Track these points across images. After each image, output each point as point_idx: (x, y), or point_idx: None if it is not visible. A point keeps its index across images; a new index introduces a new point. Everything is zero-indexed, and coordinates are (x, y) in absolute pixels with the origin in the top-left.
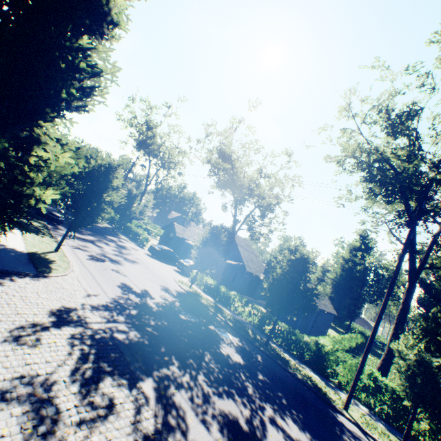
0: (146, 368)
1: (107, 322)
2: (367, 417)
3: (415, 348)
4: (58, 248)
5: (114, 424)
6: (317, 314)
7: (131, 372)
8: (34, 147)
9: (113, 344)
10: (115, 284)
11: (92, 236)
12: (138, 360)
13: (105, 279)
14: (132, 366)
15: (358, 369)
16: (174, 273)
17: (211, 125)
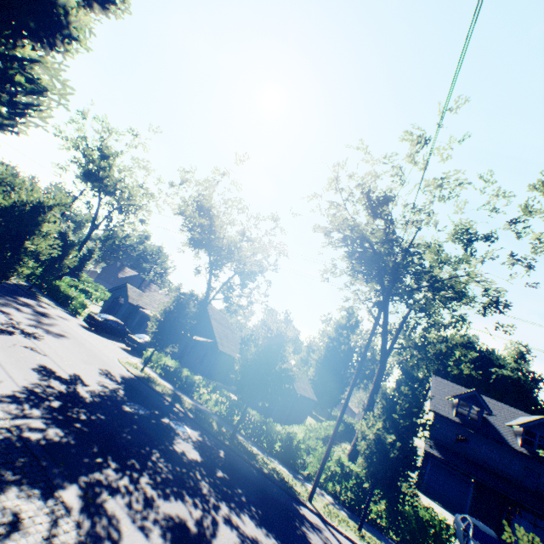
0: (70, 474)
1: (13, 418)
2: (331, 507)
3: (374, 426)
4: None
5: (19, 542)
6: (295, 400)
7: (47, 479)
8: None
9: (22, 446)
10: (29, 367)
11: None
12: (59, 464)
13: (12, 359)
14: (50, 472)
15: (325, 455)
16: (121, 352)
17: (190, 171)
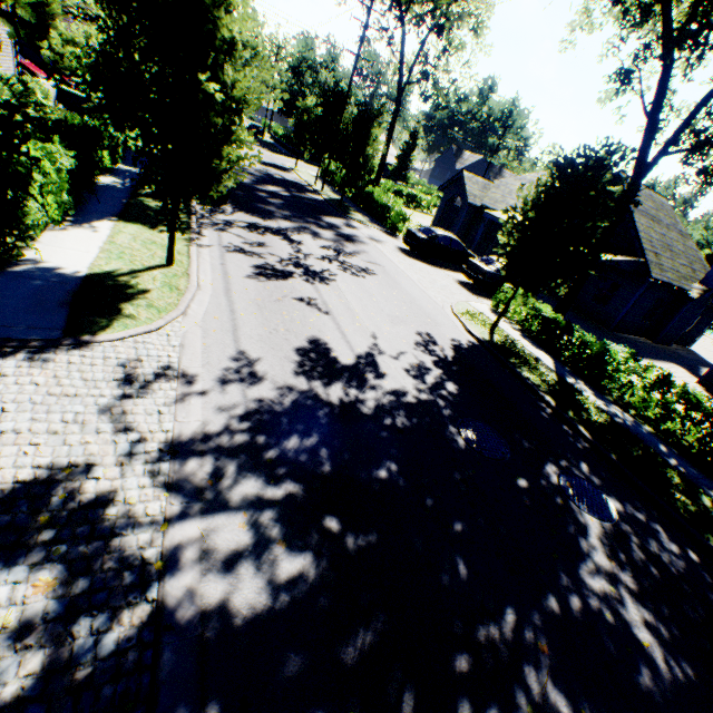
0: None
1: (180, 518)
2: None
3: None
4: (169, 257)
5: None
6: None
7: None
8: None
9: (135, 667)
10: (285, 345)
11: (288, 221)
12: None
13: (263, 330)
14: None
15: None
16: (456, 291)
17: None
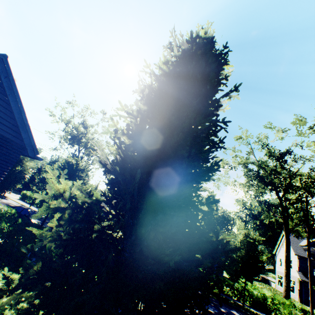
0: None
1: None
2: None
3: None
4: None
5: None
6: None
7: None
8: None
9: None
10: None
11: None
12: None
13: None
14: None
15: (311, 312)
16: None
17: None
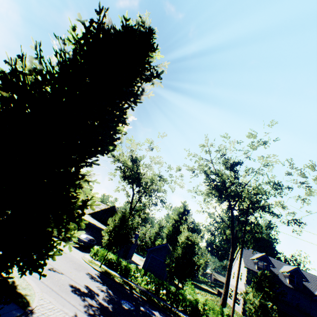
0: None
1: None
2: None
3: (258, 297)
4: None
5: None
6: None
7: None
8: (69, 187)
9: None
10: (69, 291)
11: None
12: None
13: (59, 287)
14: None
15: (232, 316)
16: (77, 251)
17: (131, 139)
